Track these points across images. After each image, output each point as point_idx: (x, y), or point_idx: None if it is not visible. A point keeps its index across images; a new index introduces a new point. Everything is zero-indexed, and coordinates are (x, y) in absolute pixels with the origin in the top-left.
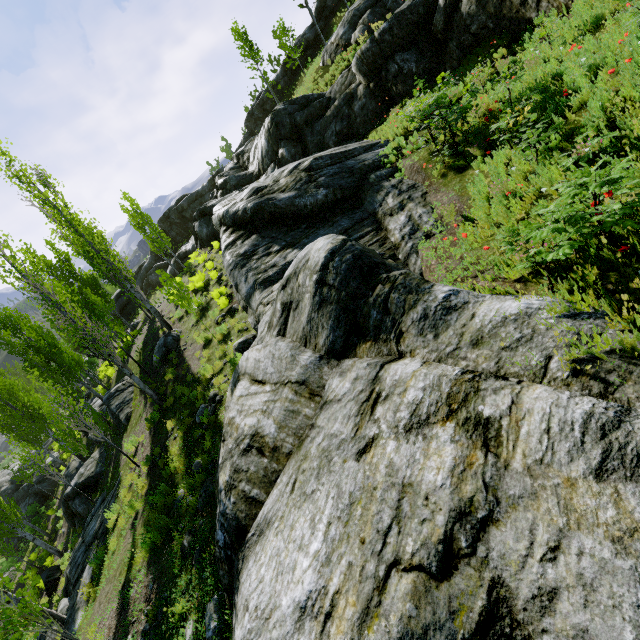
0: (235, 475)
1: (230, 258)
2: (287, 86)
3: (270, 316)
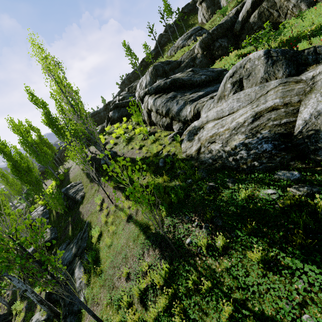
0: (254, 129)
1: (162, 99)
2: (141, 72)
3: (218, 95)
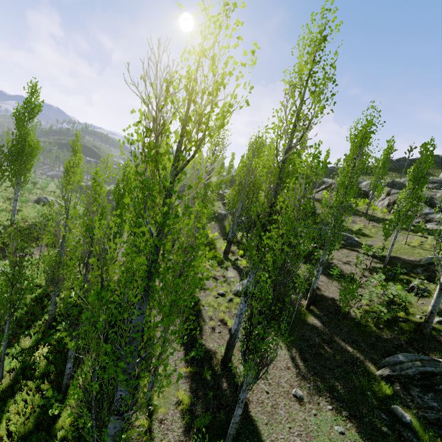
0: None
1: None
2: None
3: None
